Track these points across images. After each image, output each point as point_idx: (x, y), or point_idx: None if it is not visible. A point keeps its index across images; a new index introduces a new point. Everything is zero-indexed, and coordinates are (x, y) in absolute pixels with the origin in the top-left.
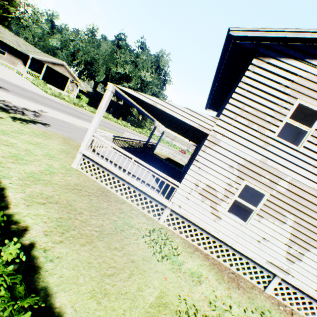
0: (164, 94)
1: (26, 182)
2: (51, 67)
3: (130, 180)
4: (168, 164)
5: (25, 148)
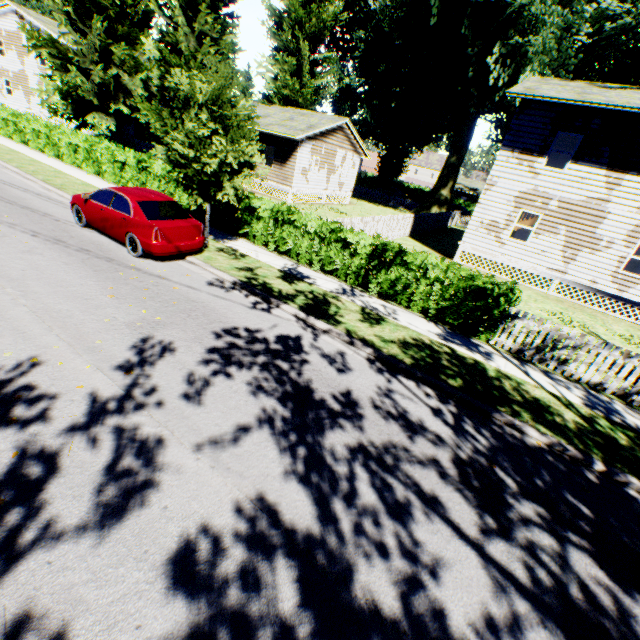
0: None
1: None
2: None
3: None
4: None
5: None
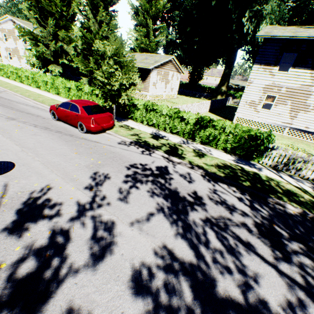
0: None
1: None
2: None
3: None
4: None
5: None
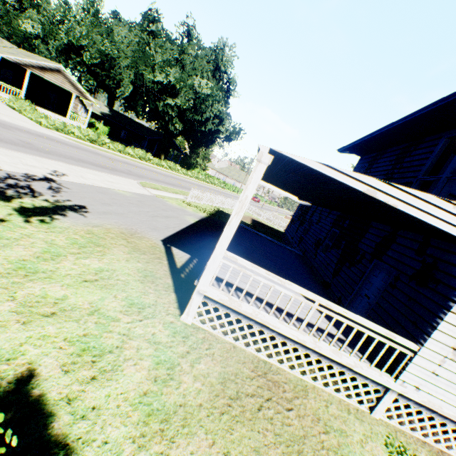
0: (225, 113)
1: (153, 450)
2: (39, 74)
3: (314, 344)
4: (280, 245)
5: (86, 304)
